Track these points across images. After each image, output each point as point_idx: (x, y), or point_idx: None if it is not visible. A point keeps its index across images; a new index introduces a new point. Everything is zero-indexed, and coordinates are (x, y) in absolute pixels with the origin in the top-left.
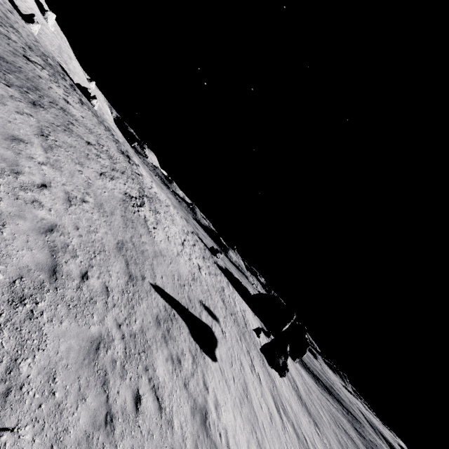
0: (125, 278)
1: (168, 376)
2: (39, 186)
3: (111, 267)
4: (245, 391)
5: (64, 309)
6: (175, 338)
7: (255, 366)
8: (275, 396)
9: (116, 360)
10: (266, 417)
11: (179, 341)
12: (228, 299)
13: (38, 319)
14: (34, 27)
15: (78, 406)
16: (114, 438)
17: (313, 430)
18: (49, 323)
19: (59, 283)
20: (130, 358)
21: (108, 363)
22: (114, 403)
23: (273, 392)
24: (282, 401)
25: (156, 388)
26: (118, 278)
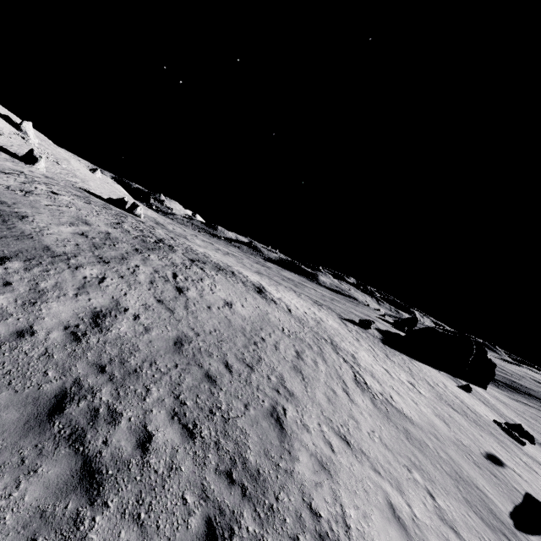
0: None
1: None
2: None
3: None
4: None
5: None
6: None
7: None
8: None
9: None
10: None
11: None
12: (443, 395)
13: None
14: (39, 165)
15: None
16: None
17: None
18: None
19: None
20: None
21: None
22: None
23: None
24: None
25: None
26: None
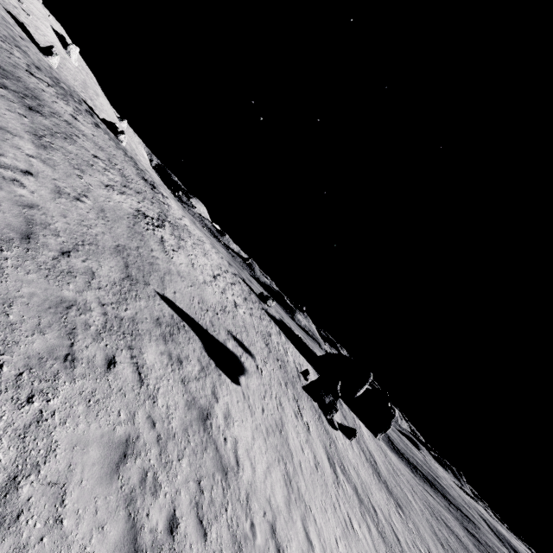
0: (120, 275)
1: (160, 365)
2: (23, 172)
3: (104, 260)
4: (280, 427)
5: (34, 267)
6: (180, 343)
7: (303, 415)
8: (331, 452)
9: (91, 325)
10: (308, 461)
11: (185, 347)
12: (275, 346)
13: (1, 261)
14: (52, 59)
15: (34, 334)
16: (72, 373)
17: (393, 509)
18: (13, 269)
19: (33, 247)
20: (111, 332)
21: (80, 323)
22: (80, 352)
23: (330, 449)
24: (343, 462)
25: (140, 366)
26: (110, 271)
